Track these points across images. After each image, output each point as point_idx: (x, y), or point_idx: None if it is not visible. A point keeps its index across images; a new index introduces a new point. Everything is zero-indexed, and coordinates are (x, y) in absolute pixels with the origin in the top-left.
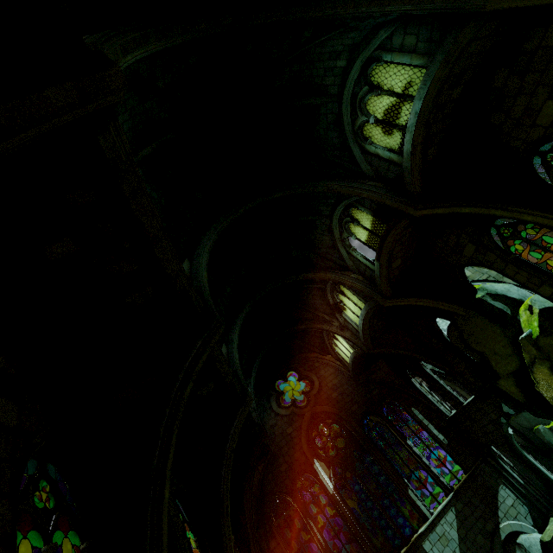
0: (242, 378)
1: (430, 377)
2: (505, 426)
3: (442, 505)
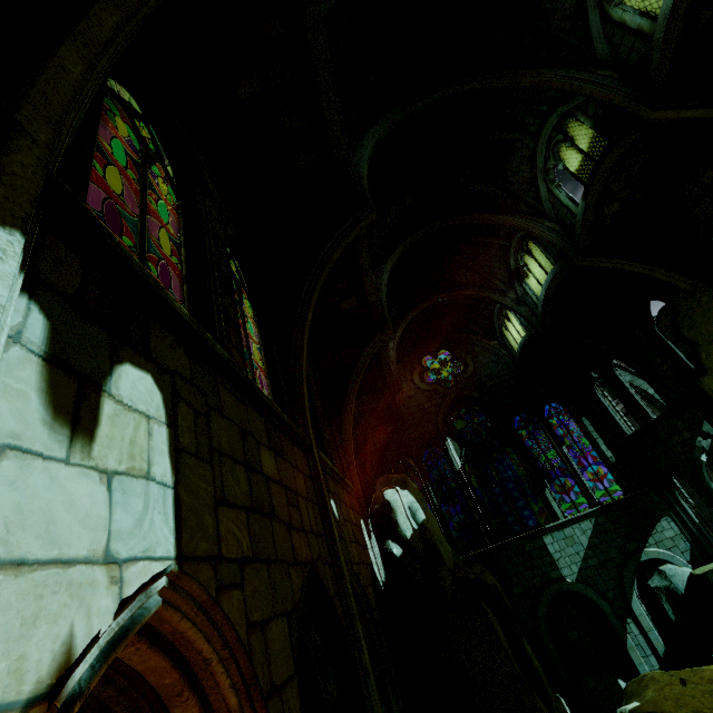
0: (386, 309)
1: (619, 383)
2: (699, 451)
3: (581, 513)
